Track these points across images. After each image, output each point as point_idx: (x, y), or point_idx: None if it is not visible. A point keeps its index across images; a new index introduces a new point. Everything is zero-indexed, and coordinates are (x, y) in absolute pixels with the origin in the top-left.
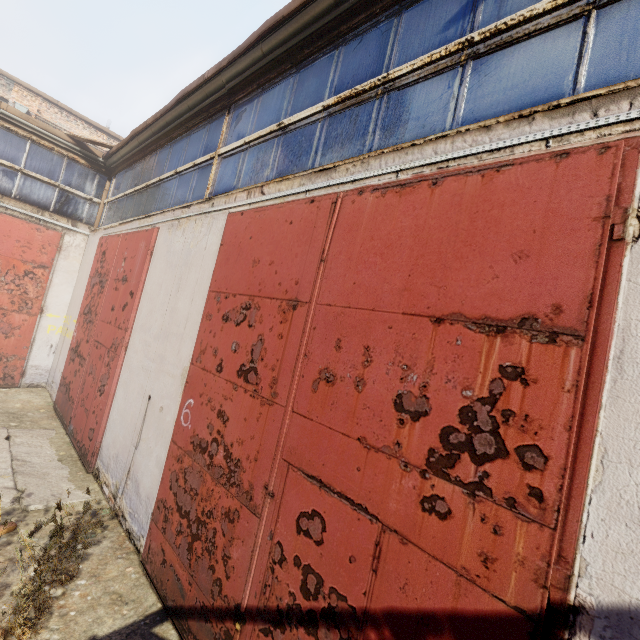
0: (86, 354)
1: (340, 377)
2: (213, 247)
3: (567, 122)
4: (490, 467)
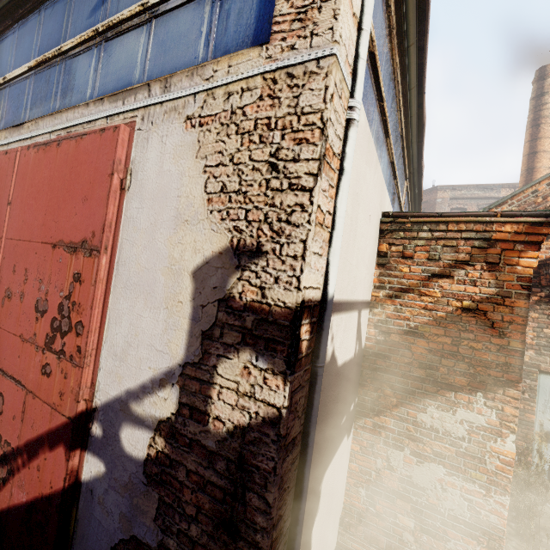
0: None
1: (14, 293)
2: None
3: (115, 106)
4: (66, 339)
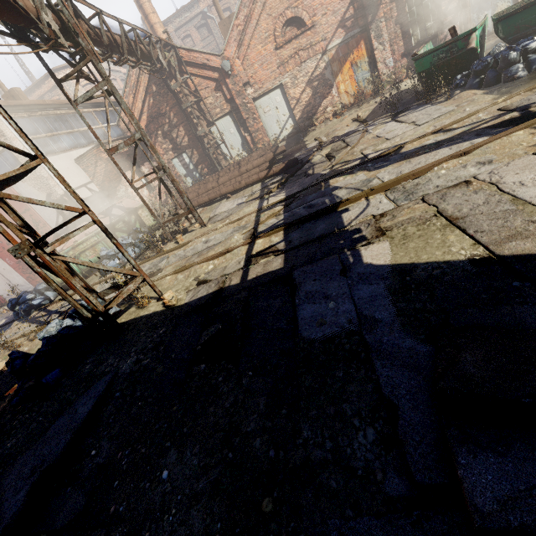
0: None
1: None
2: None
3: None
4: (40, 225)
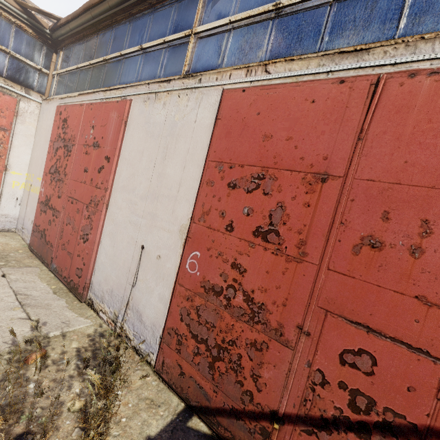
0: (60, 207)
1: (389, 244)
2: (205, 121)
3: None
4: None
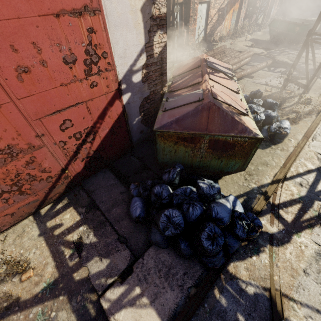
0: None
1: (31, 66)
2: None
3: None
4: (99, 64)
